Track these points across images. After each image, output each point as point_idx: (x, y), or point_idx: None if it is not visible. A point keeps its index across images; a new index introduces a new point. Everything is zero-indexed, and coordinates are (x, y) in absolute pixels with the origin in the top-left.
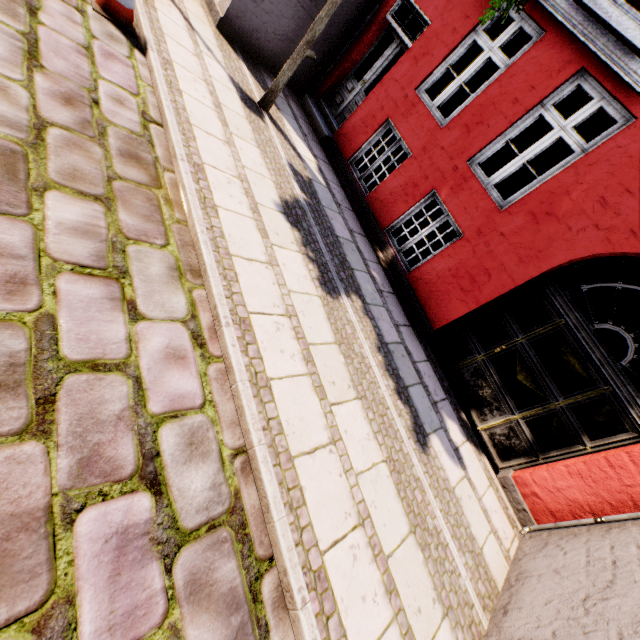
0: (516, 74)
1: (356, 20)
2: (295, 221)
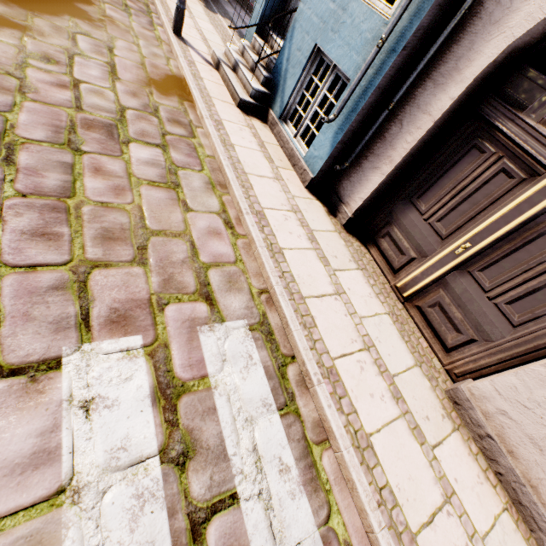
0: None
1: None
2: None
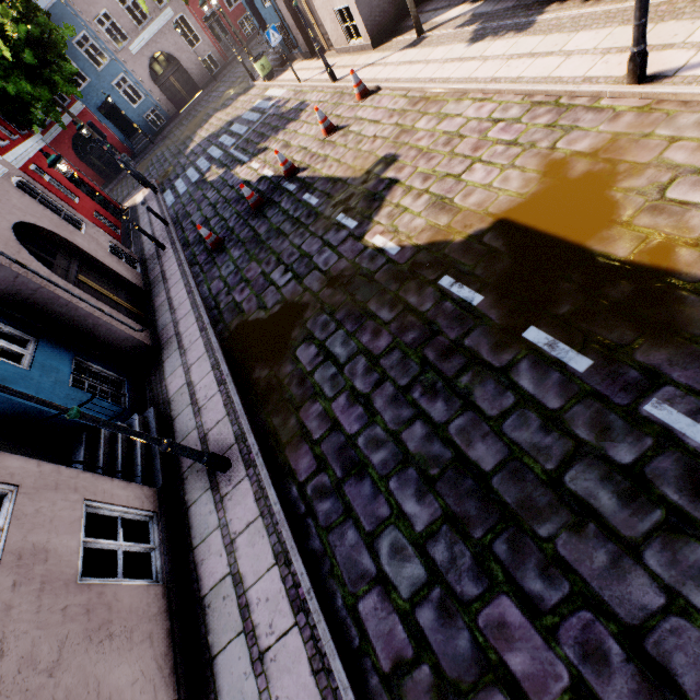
0: None
1: None
2: (482, 38)
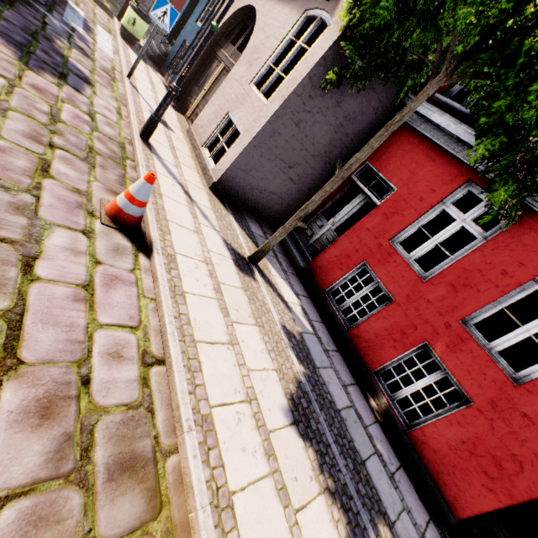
0: (498, 248)
1: (325, 177)
2: (304, 426)
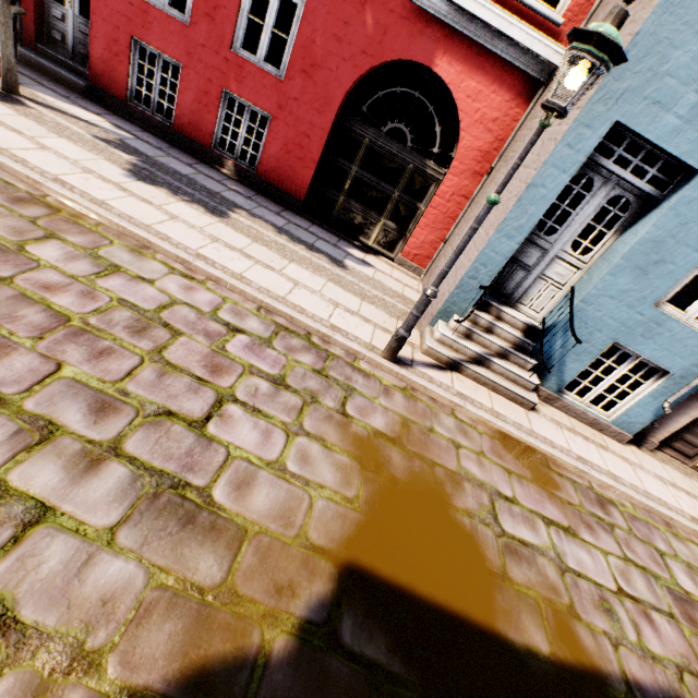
0: None
1: None
2: (152, 181)
